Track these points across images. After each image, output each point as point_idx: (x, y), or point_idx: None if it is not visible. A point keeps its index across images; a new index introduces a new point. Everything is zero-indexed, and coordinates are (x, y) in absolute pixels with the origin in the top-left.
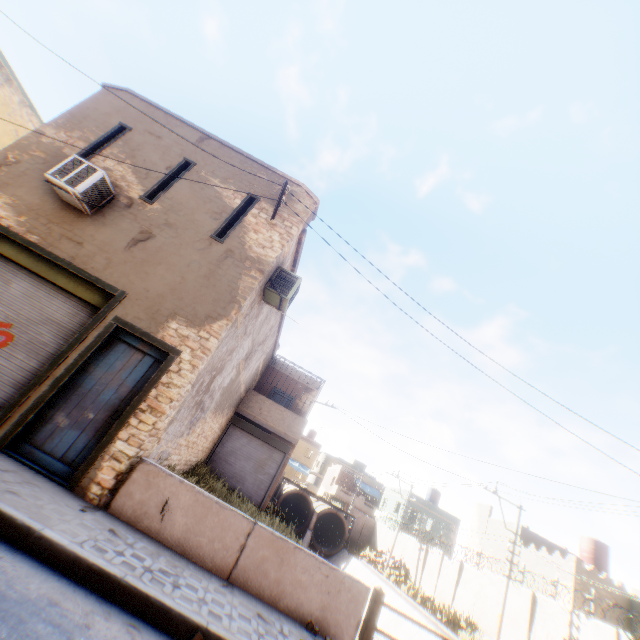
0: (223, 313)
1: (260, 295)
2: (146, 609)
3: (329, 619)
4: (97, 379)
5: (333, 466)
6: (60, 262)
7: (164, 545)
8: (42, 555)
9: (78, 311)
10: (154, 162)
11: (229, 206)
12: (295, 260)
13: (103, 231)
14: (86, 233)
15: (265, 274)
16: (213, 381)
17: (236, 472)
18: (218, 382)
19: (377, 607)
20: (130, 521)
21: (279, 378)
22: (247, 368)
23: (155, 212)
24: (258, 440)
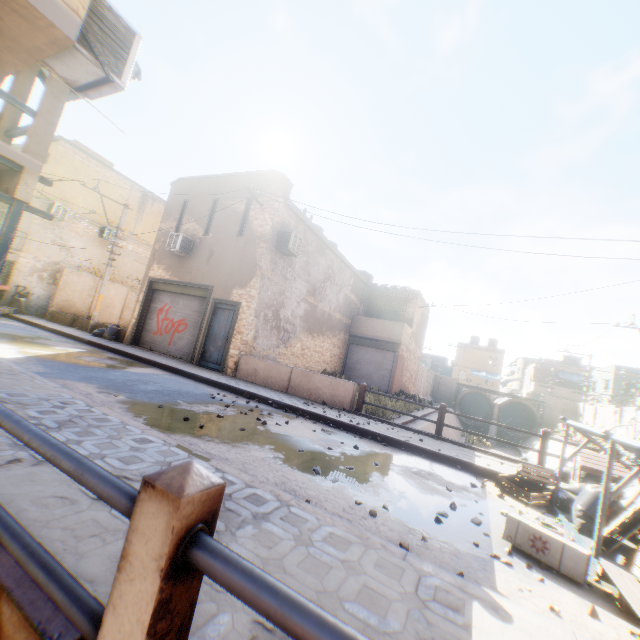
0: (253, 275)
1: (277, 254)
2: (230, 389)
3: (336, 401)
4: (217, 328)
5: (528, 367)
6: (187, 285)
7: (258, 384)
8: (199, 380)
9: (202, 303)
10: (202, 211)
11: (240, 213)
12: (299, 218)
13: (196, 261)
14: (191, 266)
15: (267, 242)
16: (279, 313)
17: (364, 374)
18: (287, 313)
19: (362, 392)
20: (245, 379)
21: (381, 300)
22: (325, 301)
23: (211, 239)
24: (372, 349)
